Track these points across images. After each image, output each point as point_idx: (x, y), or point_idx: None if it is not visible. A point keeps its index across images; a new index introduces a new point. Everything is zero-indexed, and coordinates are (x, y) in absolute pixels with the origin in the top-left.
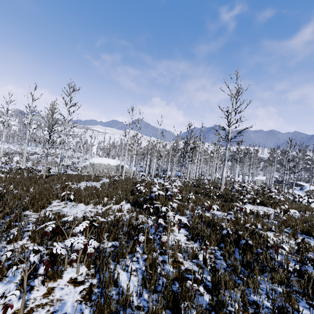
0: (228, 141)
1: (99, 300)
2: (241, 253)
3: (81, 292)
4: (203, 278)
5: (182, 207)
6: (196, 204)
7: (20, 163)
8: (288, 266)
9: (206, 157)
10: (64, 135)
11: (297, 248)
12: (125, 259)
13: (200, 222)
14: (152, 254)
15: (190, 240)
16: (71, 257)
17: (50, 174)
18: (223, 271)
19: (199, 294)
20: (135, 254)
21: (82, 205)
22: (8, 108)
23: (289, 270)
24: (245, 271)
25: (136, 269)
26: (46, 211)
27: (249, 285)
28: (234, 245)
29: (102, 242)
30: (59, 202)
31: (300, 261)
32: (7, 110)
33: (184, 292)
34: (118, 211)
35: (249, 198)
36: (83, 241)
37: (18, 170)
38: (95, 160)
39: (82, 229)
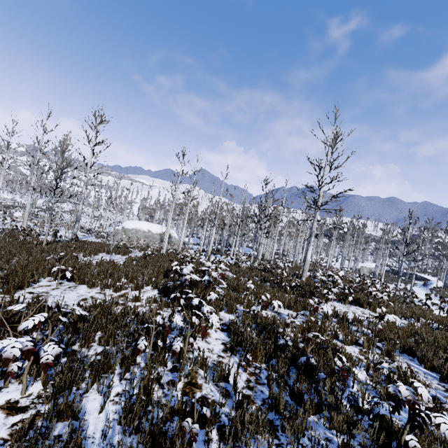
0: (317, 208)
1: (20, 444)
2: (298, 377)
3: (14, 425)
4: (224, 413)
5: (234, 300)
6: (257, 298)
7: (17, 221)
8: (363, 403)
9: (292, 230)
10: (84, 185)
11: (386, 374)
12: (111, 375)
13: (255, 324)
14: (149, 370)
15: (228, 350)
16: (10, 369)
17: (57, 240)
18: (260, 403)
19: (206, 440)
20: (131, 368)
21: (84, 287)
22: (9, 142)
23: (360, 409)
24: (294, 405)
25: (122, 392)
26: (14, 293)
27: (286, 431)
28: (293, 363)
29: (88, 346)
30: (50, 281)
31: (377, 397)
32: (8, 145)
33: (176, 436)
34: (134, 299)
35: (340, 294)
36: (36, 344)
37: (12, 231)
38: (130, 224)
39: (30, 325)
